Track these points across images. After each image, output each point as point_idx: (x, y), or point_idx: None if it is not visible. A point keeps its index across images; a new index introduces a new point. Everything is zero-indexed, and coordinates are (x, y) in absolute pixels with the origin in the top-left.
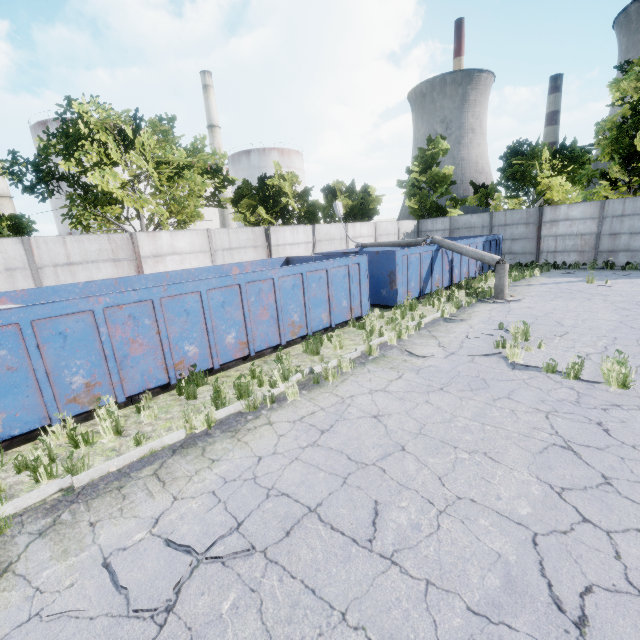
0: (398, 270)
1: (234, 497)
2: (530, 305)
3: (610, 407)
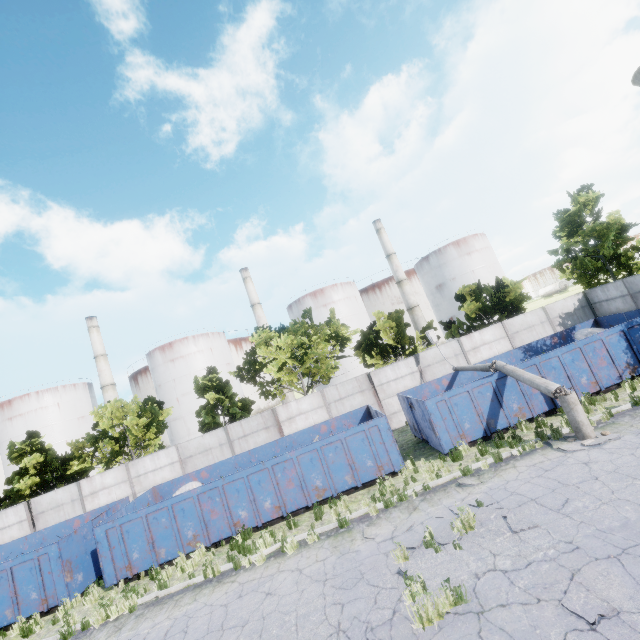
0: (434, 418)
1: (177, 625)
2: (596, 457)
3: None
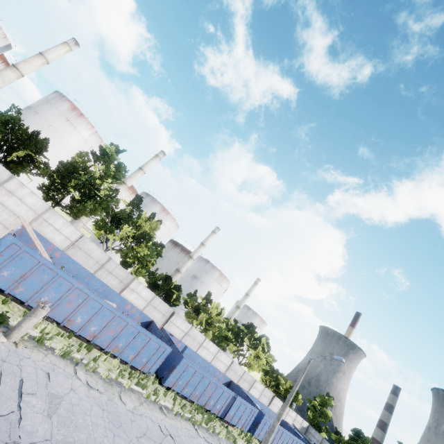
0: None
1: None
2: None
3: None
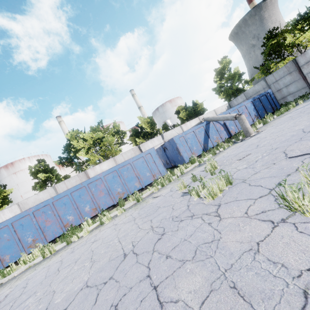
0: (179, 146)
1: (17, 288)
2: (260, 135)
3: (186, 218)
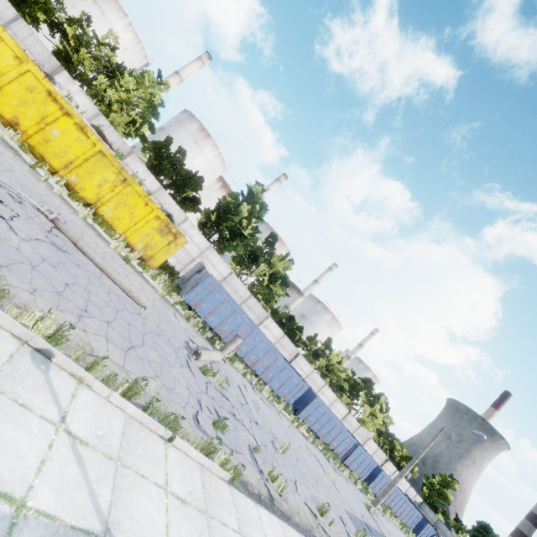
0: (424, 528)
1: None
2: None
3: None
